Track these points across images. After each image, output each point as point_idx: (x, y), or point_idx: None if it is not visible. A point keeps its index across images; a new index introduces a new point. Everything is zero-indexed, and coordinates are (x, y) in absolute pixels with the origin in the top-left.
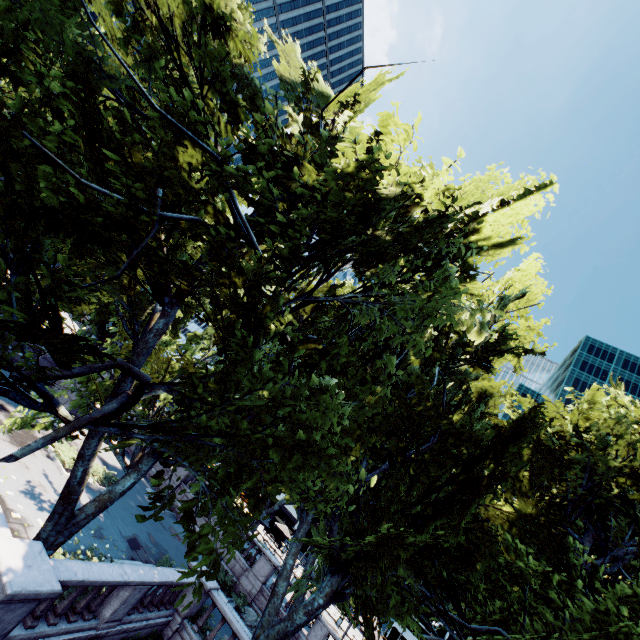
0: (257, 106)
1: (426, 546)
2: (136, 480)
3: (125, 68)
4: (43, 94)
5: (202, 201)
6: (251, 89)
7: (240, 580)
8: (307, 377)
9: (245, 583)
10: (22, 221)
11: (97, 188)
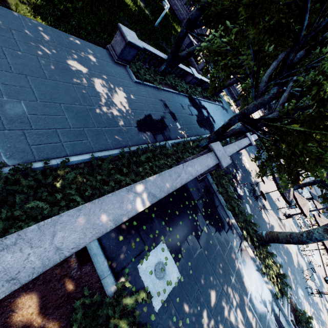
0: None
1: None
2: None
3: None
4: None
5: None
6: None
7: None
8: None
9: None
10: None
11: None
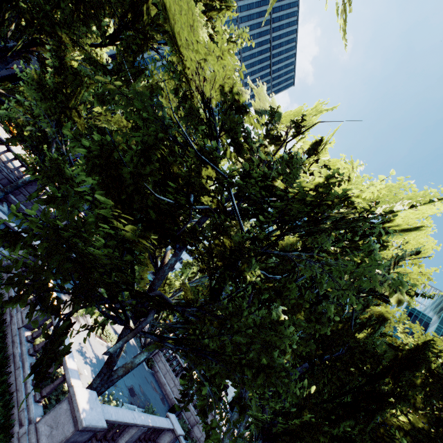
0: (247, 141)
1: (336, 434)
2: (147, 356)
3: (186, 136)
4: (136, 142)
5: (211, 196)
6: (245, 131)
7: (193, 428)
8: (269, 313)
9: (196, 431)
10: (130, 223)
11: (163, 199)
